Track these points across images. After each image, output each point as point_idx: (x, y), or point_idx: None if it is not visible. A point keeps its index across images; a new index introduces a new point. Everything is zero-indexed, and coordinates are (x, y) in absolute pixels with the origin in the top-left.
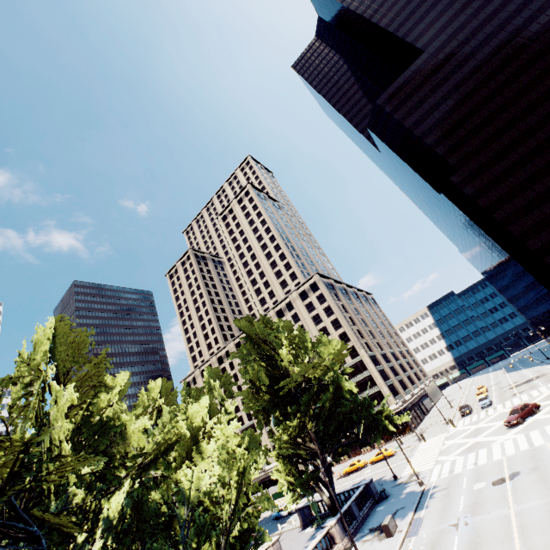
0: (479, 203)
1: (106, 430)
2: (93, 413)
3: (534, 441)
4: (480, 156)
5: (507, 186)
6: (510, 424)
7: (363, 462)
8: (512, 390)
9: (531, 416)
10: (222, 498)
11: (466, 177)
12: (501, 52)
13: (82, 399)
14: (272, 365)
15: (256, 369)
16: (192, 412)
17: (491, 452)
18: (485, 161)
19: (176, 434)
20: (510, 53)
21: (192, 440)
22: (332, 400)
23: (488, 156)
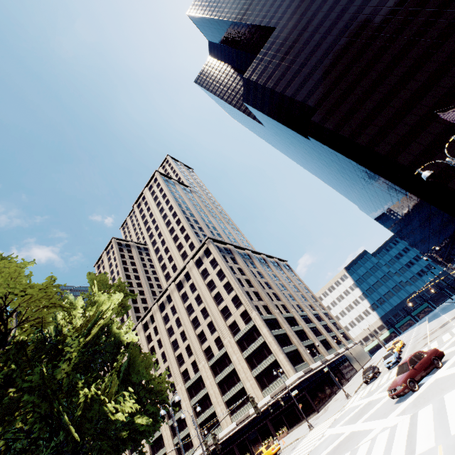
0: (342, 133)
1: None
2: None
3: (418, 437)
4: (335, 92)
5: (365, 110)
6: (395, 393)
7: None
8: (425, 339)
9: (432, 373)
10: None
11: (326, 113)
12: (337, 6)
13: None
14: None
15: None
16: None
17: None
18: (340, 94)
19: None
20: (344, 4)
21: None
22: None
23: (342, 90)
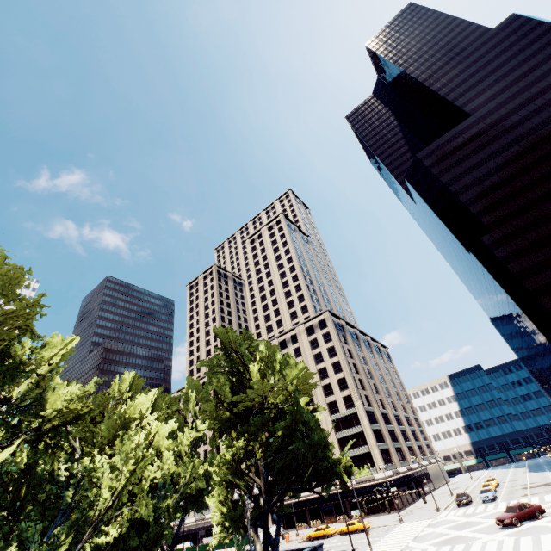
0: (510, 267)
1: (13, 375)
2: (6, 355)
3: (521, 547)
4: (517, 221)
5: (543, 254)
6: (502, 522)
7: (331, 529)
8: (525, 490)
9: (532, 520)
10: (101, 483)
11: (498, 239)
12: (550, 124)
13: (1, 338)
14: (242, 382)
15: (221, 381)
16: (136, 403)
17: (468, 549)
18: (521, 226)
19: (88, 406)
20: None
21: (120, 428)
22: (287, 430)
23: (525, 222)
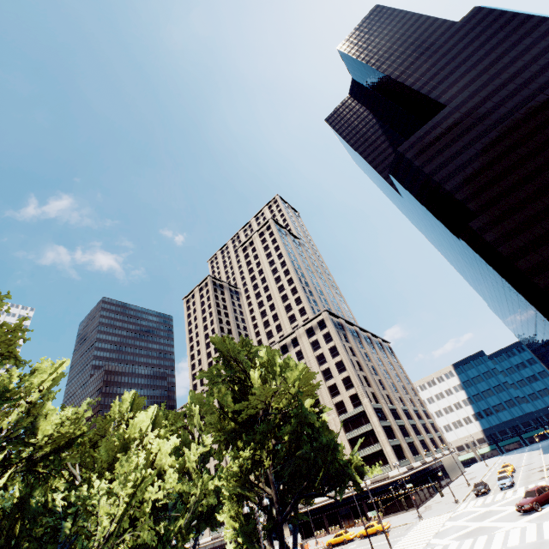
0: (501, 250)
1: None
2: None
3: (545, 532)
4: (502, 203)
5: (531, 234)
6: (522, 508)
7: (350, 534)
8: (542, 473)
9: None
10: (98, 510)
11: (486, 223)
12: (524, 107)
13: None
14: (244, 391)
15: (223, 391)
16: (136, 422)
17: (491, 540)
18: (507, 208)
19: (81, 429)
20: (533, 108)
21: (120, 450)
22: (293, 435)
23: (510, 204)
